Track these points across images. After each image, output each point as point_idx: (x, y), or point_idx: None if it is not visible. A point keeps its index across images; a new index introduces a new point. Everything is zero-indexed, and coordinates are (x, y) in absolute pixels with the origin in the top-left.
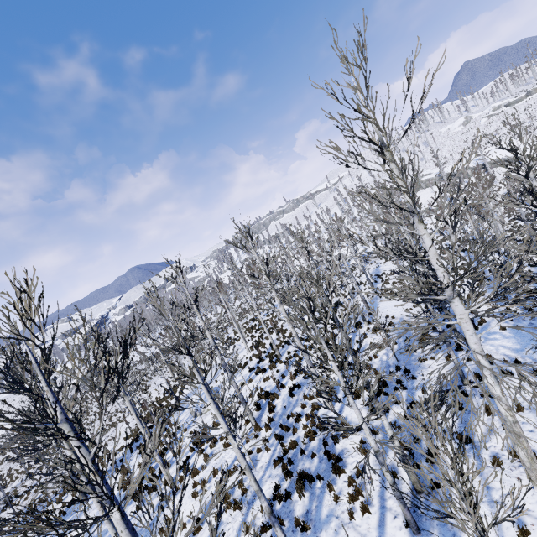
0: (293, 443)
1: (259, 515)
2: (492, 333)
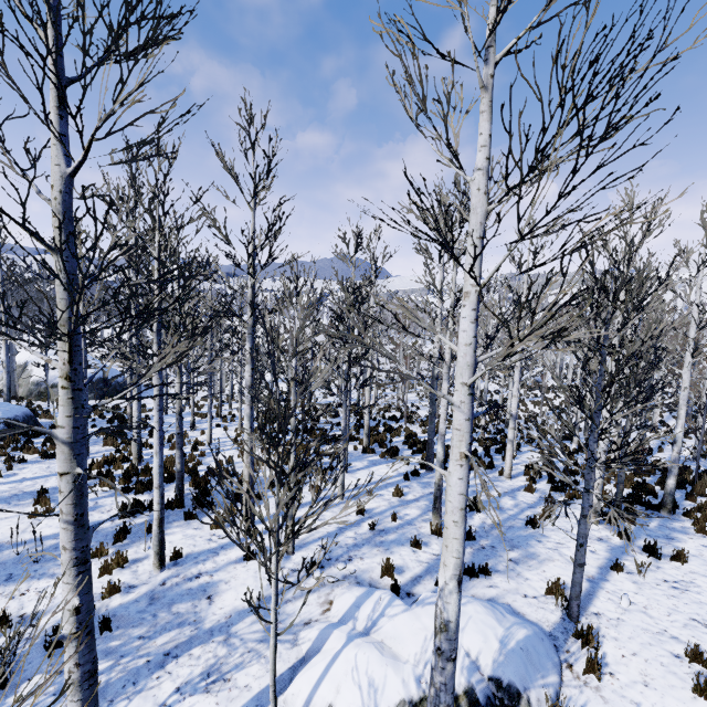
0: None
1: None
2: None
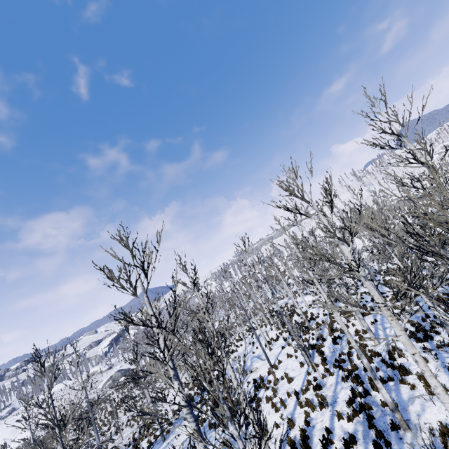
0: (353, 366)
1: (345, 409)
2: None
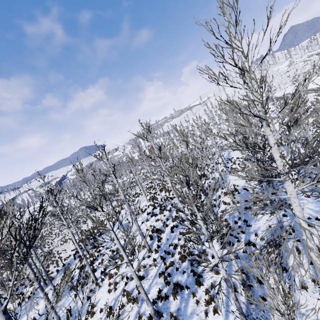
0: (171, 263)
1: (148, 308)
2: (301, 199)
